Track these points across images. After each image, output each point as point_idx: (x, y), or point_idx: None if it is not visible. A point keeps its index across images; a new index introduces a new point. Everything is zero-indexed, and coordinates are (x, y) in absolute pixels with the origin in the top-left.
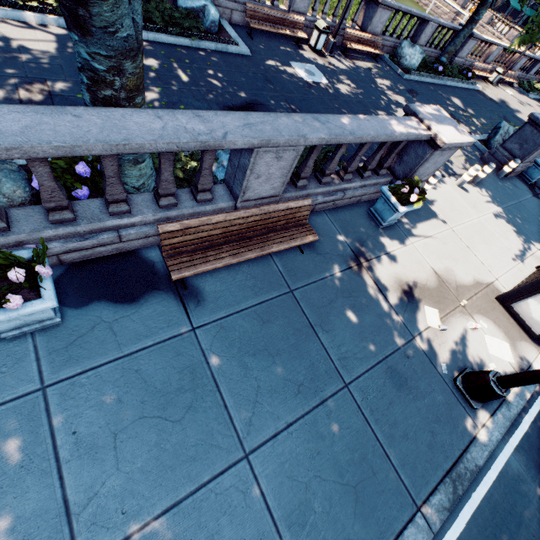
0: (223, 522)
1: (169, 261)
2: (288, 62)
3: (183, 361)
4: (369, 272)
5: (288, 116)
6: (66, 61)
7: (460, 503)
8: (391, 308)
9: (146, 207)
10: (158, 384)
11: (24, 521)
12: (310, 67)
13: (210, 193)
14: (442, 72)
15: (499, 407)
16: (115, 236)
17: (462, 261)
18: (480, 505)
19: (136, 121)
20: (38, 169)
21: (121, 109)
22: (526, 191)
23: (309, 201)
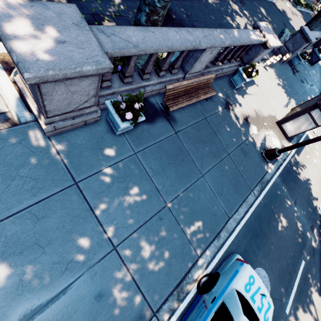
0: (200, 193)
1: (166, 103)
2: None
3: (176, 145)
4: (232, 110)
5: (216, 31)
6: None
7: (262, 190)
8: (240, 126)
9: (153, 76)
10: (170, 152)
11: (147, 192)
12: None
13: (177, 70)
14: None
15: (275, 162)
16: (143, 91)
17: (264, 106)
18: (267, 191)
19: (171, 34)
20: (134, 57)
21: (163, 28)
22: (290, 71)
23: (214, 75)
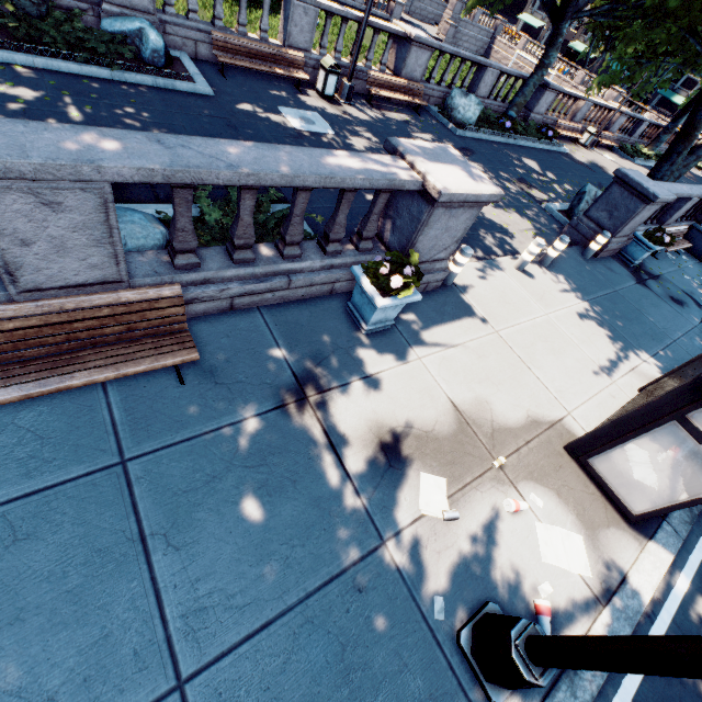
0: None
1: None
2: (276, 107)
3: None
4: (320, 412)
5: (79, 130)
6: None
7: None
8: (349, 482)
9: None
10: None
11: None
12: (311, 114)
13: None
14: (511, 128)
15: (553, 691)
16: None
17: (510, 384)
18: None
19: None
20: None
21: None
22: (627, 277)
23: (175, 289)
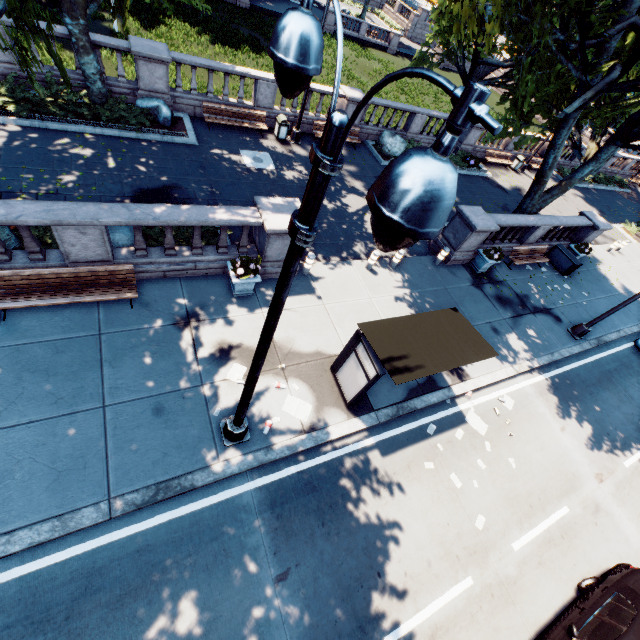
0: None
1: None
2: (239, 151)
3: None
4: (194, 329)
5: (96, 205)
6: (7, 152)
7: (164, 509)
8: (196, 359)
9: None
10: None
11: None
12: (263, 154)
13: (41, 255)
14: None
15: (256, 451)
16: None
17: (315, 333)
18: (184, 516)
19: None
20: None
21: None
22: (466, 280)
23: (131, 266)
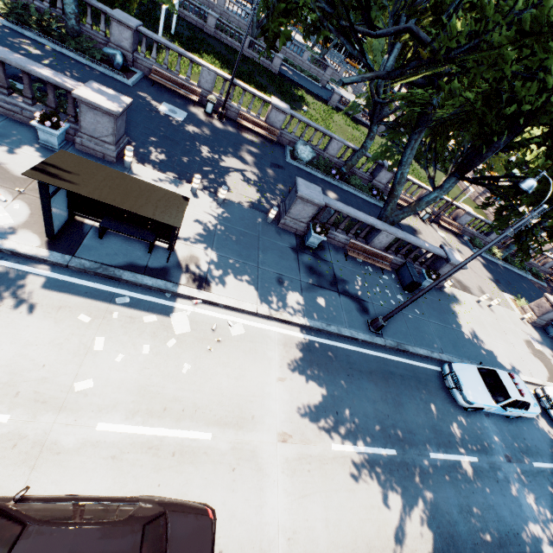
0: None
1: None
2: (163, 102)
3: None
4: None
5: None
6: None
7: None
8: None
9: None
10: None
11: None
12: (182, 112)
13: None
14: (337, 175)
15: None
16: None
17: None
18: None
19: None
20: None
21: None
22: (288, 242)
23: None
